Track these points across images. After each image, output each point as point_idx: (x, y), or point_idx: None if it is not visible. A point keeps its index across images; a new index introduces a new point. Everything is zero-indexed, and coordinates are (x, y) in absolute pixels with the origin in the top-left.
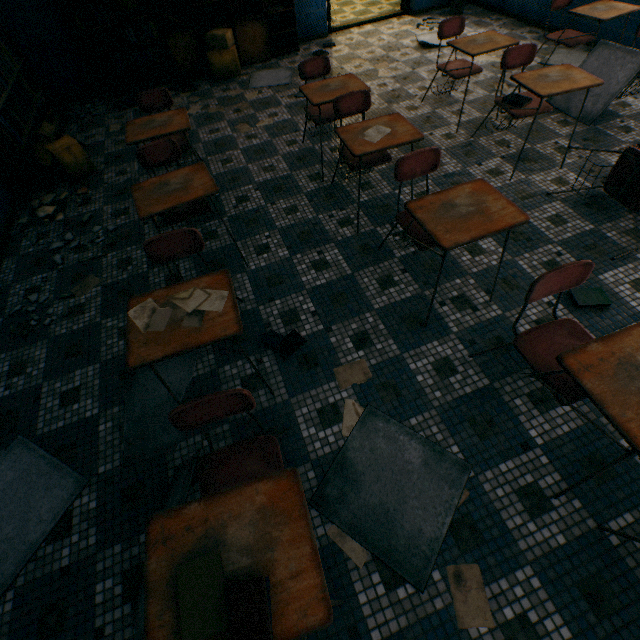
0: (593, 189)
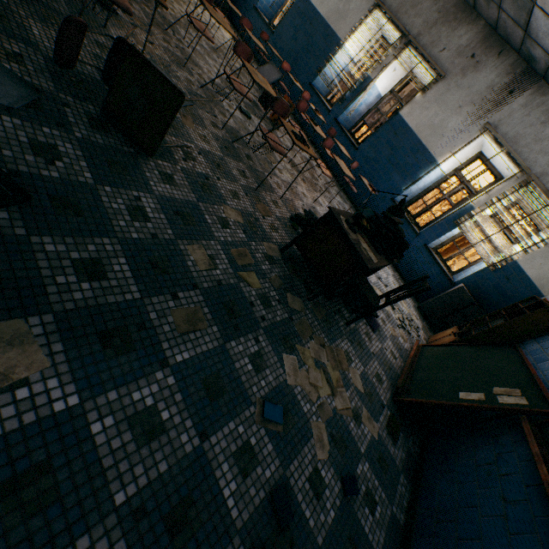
0: (256, 101)
